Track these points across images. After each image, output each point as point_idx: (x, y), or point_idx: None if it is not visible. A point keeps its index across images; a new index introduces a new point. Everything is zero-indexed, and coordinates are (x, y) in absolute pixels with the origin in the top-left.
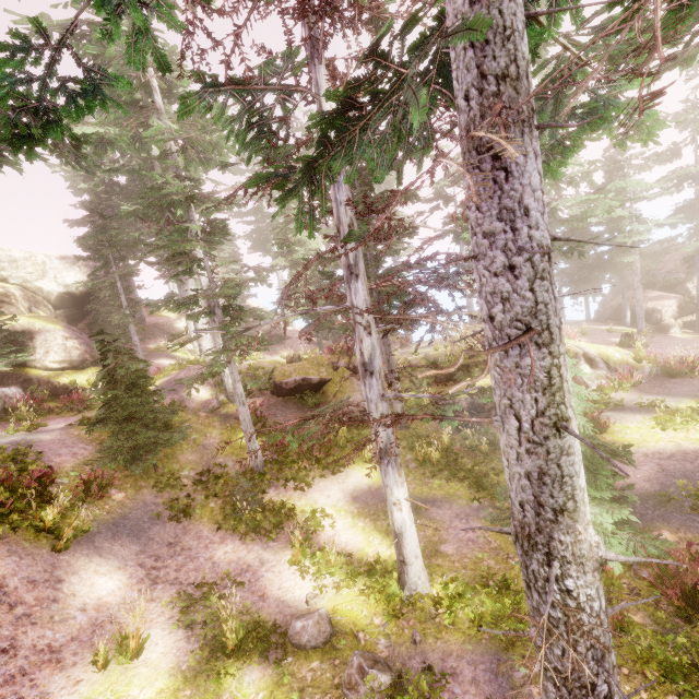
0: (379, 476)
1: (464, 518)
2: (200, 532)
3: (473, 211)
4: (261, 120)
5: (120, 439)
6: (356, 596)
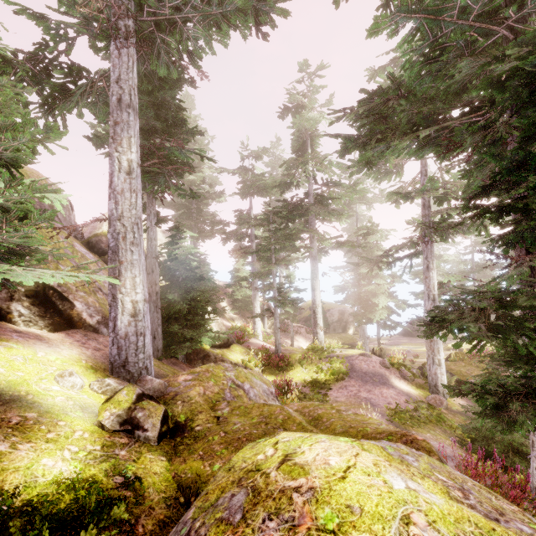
0: None
1: None
2: None
3: None
4: None
5: None
6: None
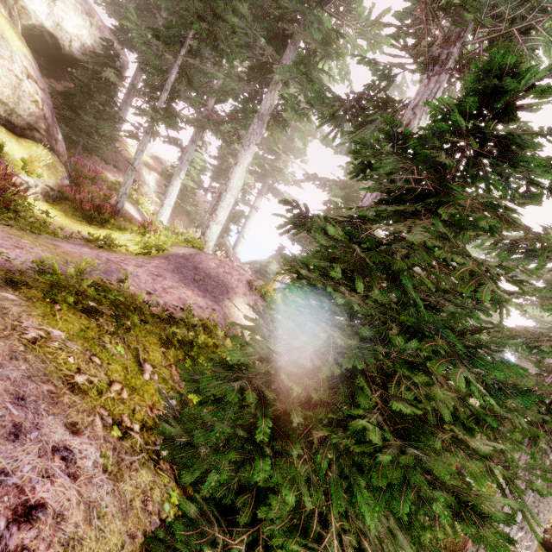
0: None
1: None
2: None
3: None
4: None
5: None
6: None
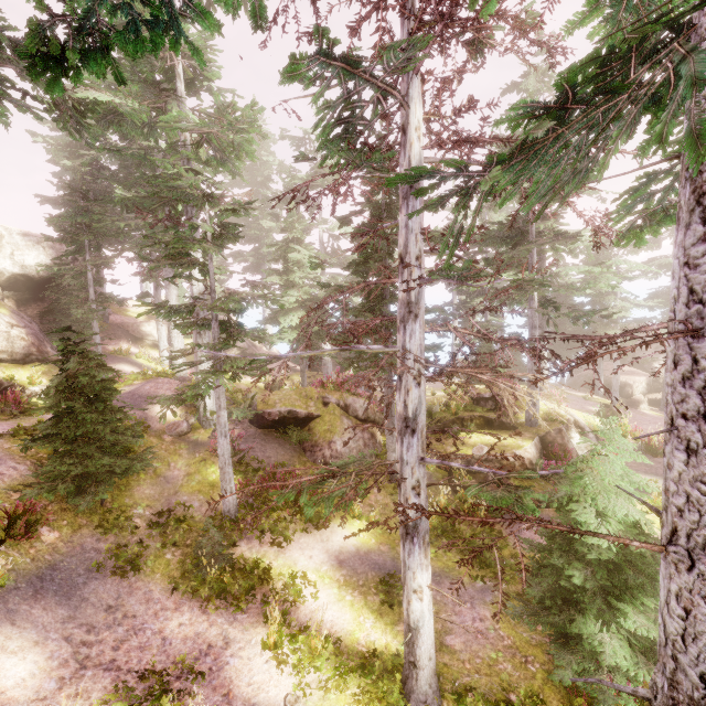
0: (368, 537)
1: (469, 601)
2: (150, 592)
3: (704, 271)
4: (351, 117)
5: (67, 463)
6: (349, 704)
